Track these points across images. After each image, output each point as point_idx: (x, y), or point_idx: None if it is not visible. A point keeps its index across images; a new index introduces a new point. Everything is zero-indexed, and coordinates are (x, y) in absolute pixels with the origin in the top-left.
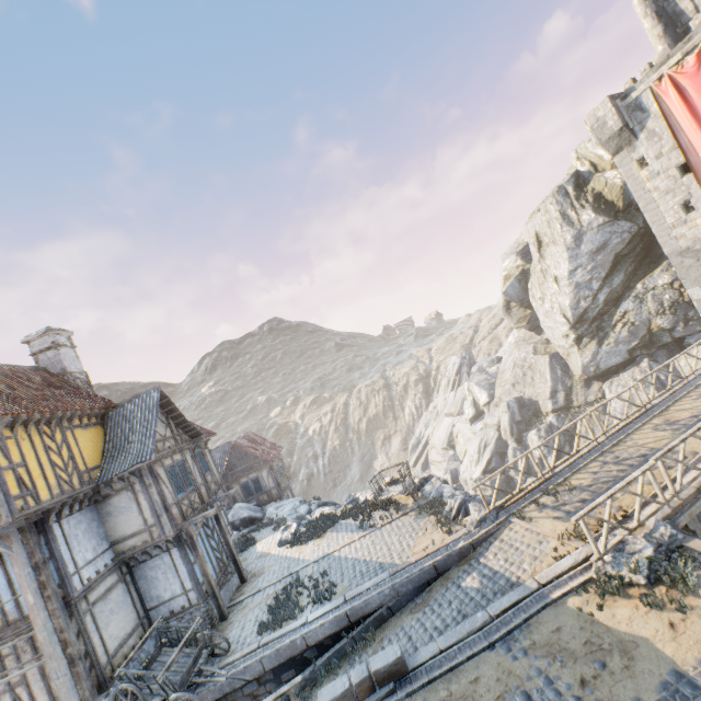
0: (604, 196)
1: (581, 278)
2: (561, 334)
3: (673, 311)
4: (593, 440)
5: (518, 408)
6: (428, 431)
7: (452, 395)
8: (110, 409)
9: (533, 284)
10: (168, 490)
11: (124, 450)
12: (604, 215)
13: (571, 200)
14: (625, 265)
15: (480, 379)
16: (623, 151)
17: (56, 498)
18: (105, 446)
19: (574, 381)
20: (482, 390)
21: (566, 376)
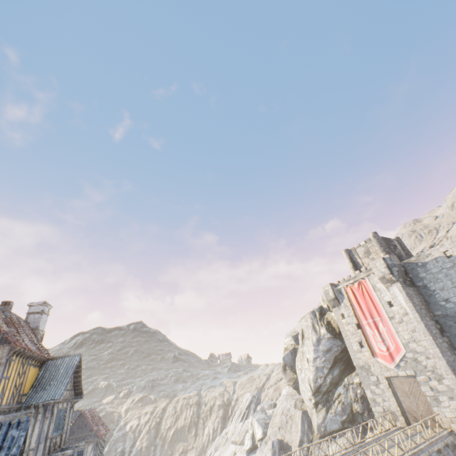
0: (331, 323)
1: (319, 364)
2: (308, 397)
3: (362, 401)
4: None
5: (279, 448)
6: (216, 453)
7: (240, 425)
8: (49, 359)
9: (298, 358)
10: (52, 425)
11: (45, 388)
12: (330, 333)
13: (317, 319)
14: (340, 364)
15: (260, 416)
16: (336, 307)
17: (6, 405)
18: (35, 382)
19: (314, 436)
20: (260, 426)
21: (310, 430)
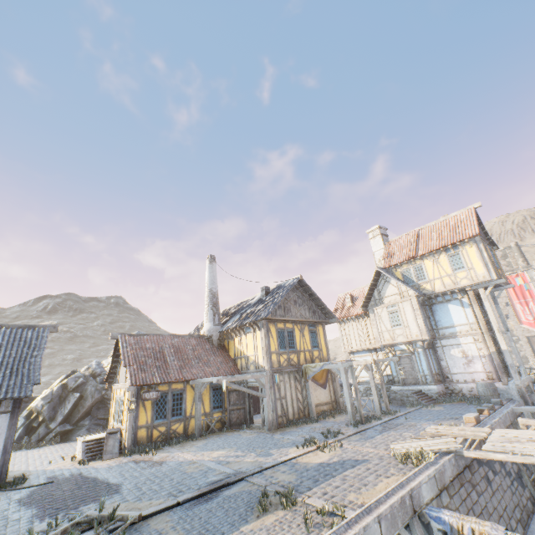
0: None
1: None
2: None
3: None
4: None
5: None
6: None
7: None
8: None
9: None
10: None
11: None
12: None
13: None
14: None
15: None
16: None
17: None
18: None
19: None
20: None
21: None
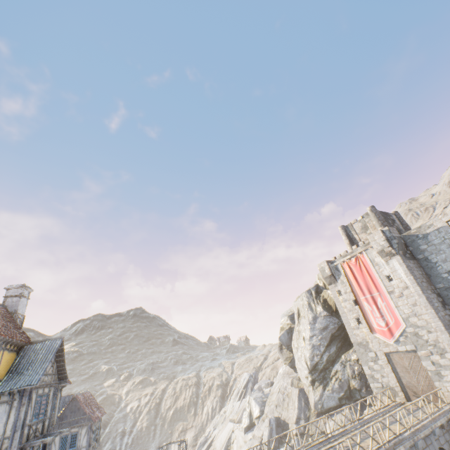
0: (327, 301)
1: (315, 342)
2: (304, 375)
3: (359, 378)
4: (295, 449)
5: (276, 425)
6: (215, 431)
7: (238, 404)
8: (28, 343)
9: (294, 337)
10: (30, 412)
11: (22, 374)
12: (326, 311)
13: (313, 298)
14: (337, 342)
15: (257, 395)
16: (332, 284)
17: None
18: (12, 367)
19: (311, 413)
20: (257, 404)
21: (307, 407)
